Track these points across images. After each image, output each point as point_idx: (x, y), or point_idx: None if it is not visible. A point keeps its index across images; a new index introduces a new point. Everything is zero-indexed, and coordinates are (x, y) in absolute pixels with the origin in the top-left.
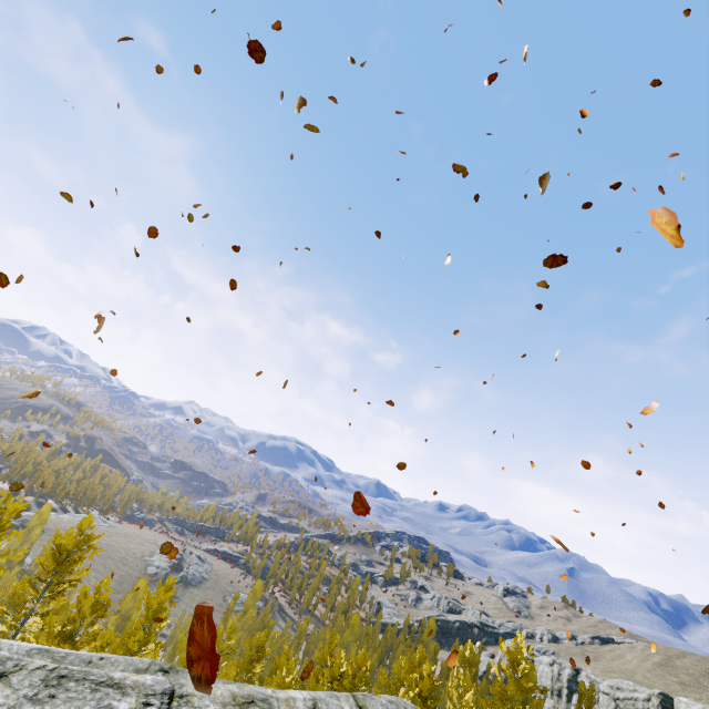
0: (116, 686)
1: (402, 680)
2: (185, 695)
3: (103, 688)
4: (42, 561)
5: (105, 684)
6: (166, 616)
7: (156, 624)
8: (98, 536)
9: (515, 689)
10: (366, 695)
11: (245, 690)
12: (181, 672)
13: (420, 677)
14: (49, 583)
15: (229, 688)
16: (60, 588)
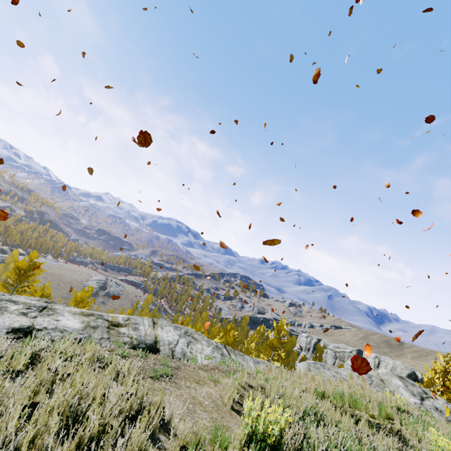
0: (13, 301)
1: (216, 335)
2: (53, 308)
3: (4, 301)
4: (9, 275)
5: (6, 300)
6: (89, 306)
7: (82, 308)
8: (42, 263)
9: (277, 342)
10: (159, 319)
11: (91, 311)
12: (58, 304)
13: (229, 336)
14: (15, 286)
15: (82, 310)
16: (23, 290)
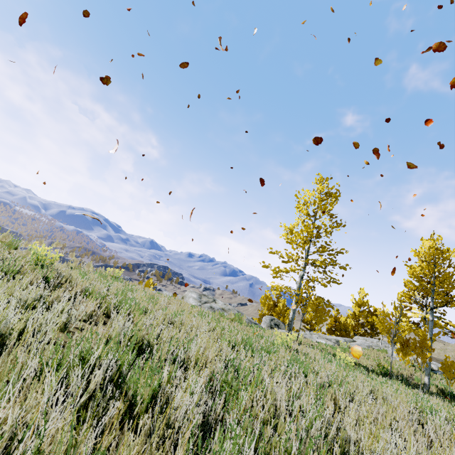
0: None
1: None
2: None
3: None
4: None
5: None
6: None
7: None
8: None
9: None
10: None
11: None
12: None
13: None
14: None
15: None
16: None
